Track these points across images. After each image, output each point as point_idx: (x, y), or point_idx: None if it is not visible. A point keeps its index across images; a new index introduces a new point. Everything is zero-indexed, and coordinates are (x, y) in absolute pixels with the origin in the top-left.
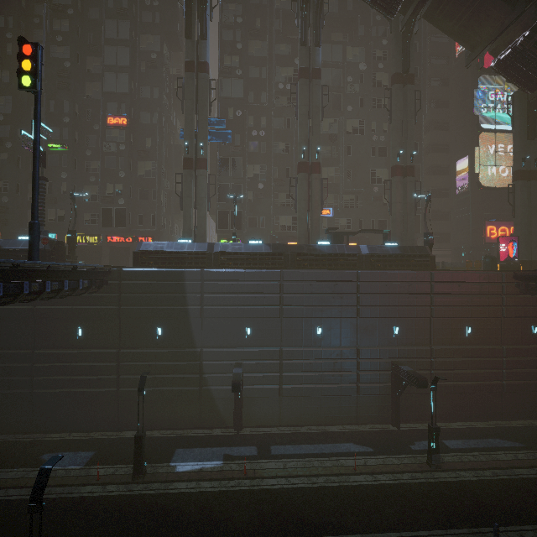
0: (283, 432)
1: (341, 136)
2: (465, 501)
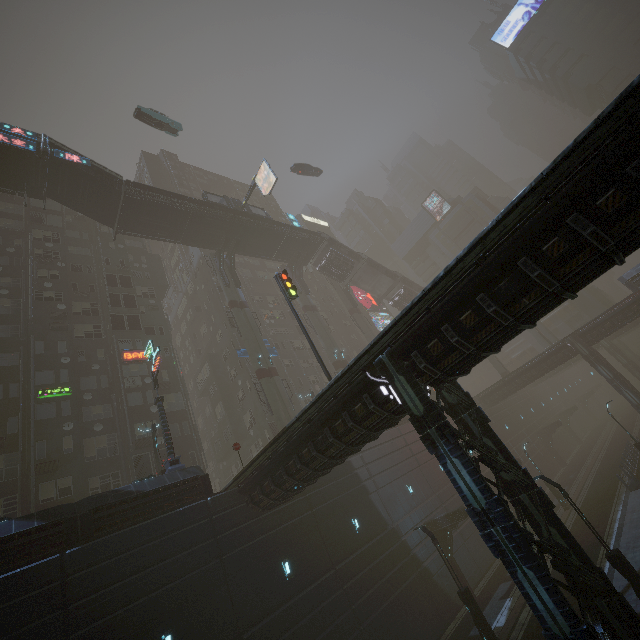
0: (493, 572)
1: (323, 349)
2: (597, 499)
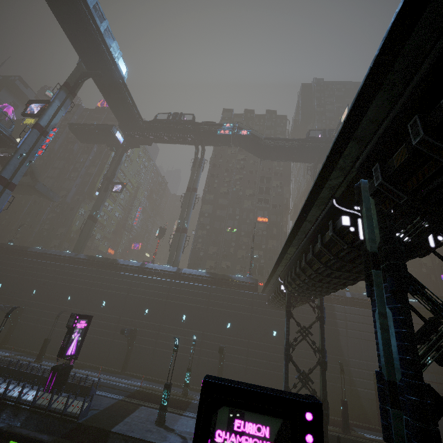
0: None
1: None
2: None
